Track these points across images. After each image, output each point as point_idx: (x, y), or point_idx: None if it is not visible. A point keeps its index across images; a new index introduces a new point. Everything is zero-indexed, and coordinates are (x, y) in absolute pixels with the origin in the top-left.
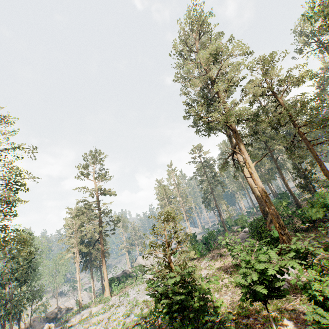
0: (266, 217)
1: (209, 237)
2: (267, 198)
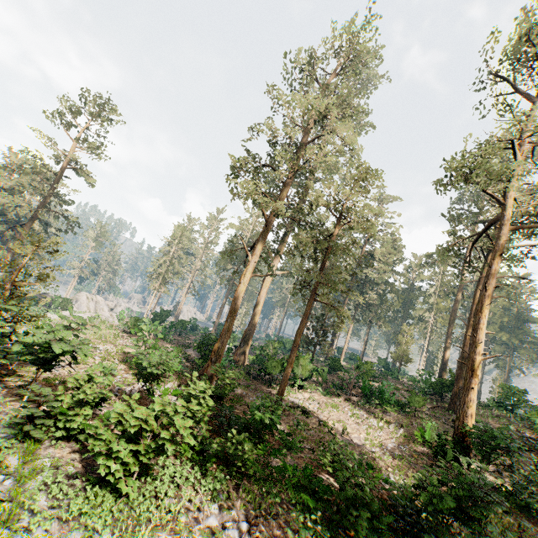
0: (242, 344)
1: (177, 325)
2: (231, 317)
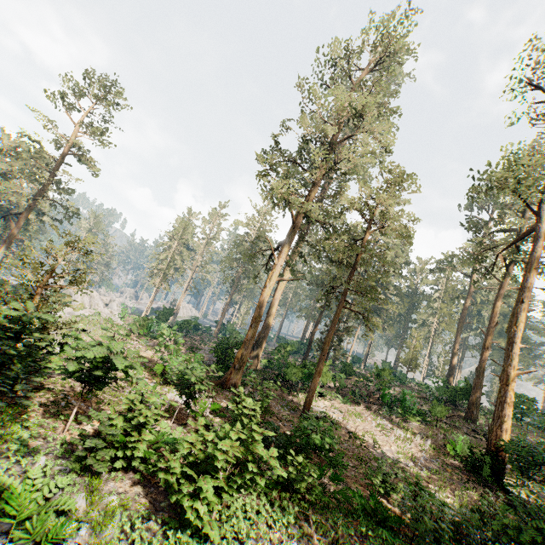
0: (255, 347)
1: (183, 325)
2: (255, 323)
